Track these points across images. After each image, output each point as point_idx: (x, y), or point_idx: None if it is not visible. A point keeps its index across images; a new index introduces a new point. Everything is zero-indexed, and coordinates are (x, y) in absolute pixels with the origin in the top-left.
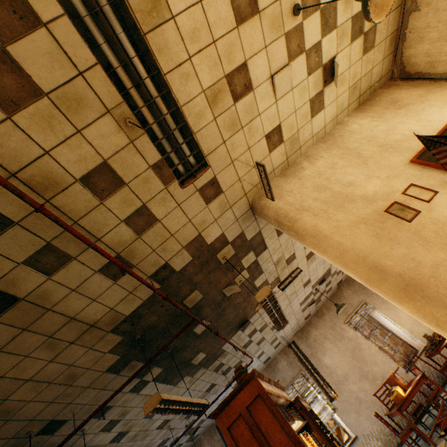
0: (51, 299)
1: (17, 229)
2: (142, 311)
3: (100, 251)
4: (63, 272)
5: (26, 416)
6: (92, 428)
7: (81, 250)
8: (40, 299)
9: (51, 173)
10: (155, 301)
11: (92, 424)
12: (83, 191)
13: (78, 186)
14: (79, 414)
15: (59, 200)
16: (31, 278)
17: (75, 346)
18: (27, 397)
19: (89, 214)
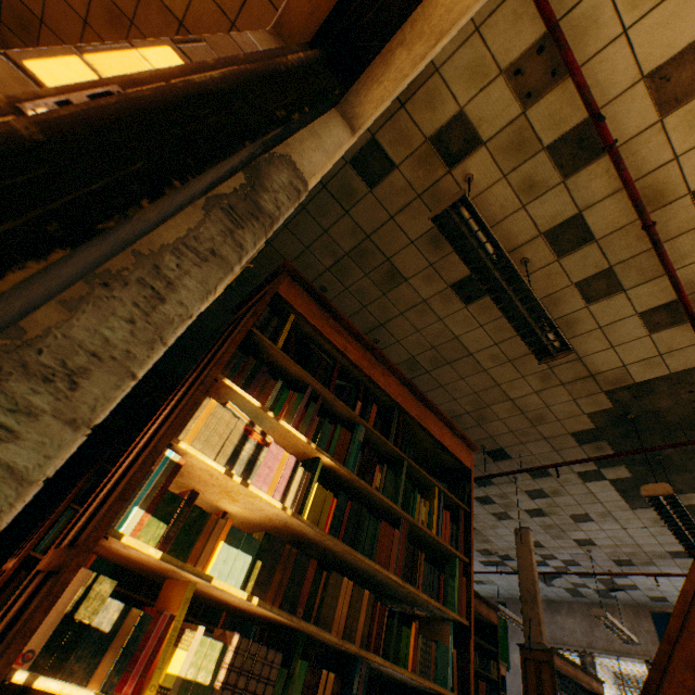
0: (573, 330)
1: (591, 247)
2: (656, 386)
3: (678, 287)
4: (602, 304)
5: (489, 430)
6: (521, 482)
7: (636, 283)
8: (565, 326)
9: (663, 184)
10: (683, 380)
11: (523, 479)
12: (686, 208)
13: (684, 201)
14: (521, 460)
15: (651, 218)
16: (571, 301)
17: (561, 389)
18: (500, 414)
19: (674, 239)
